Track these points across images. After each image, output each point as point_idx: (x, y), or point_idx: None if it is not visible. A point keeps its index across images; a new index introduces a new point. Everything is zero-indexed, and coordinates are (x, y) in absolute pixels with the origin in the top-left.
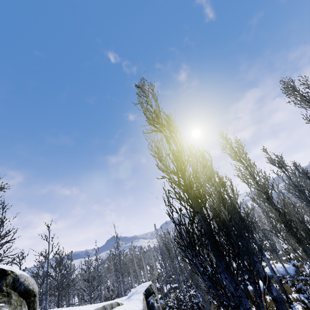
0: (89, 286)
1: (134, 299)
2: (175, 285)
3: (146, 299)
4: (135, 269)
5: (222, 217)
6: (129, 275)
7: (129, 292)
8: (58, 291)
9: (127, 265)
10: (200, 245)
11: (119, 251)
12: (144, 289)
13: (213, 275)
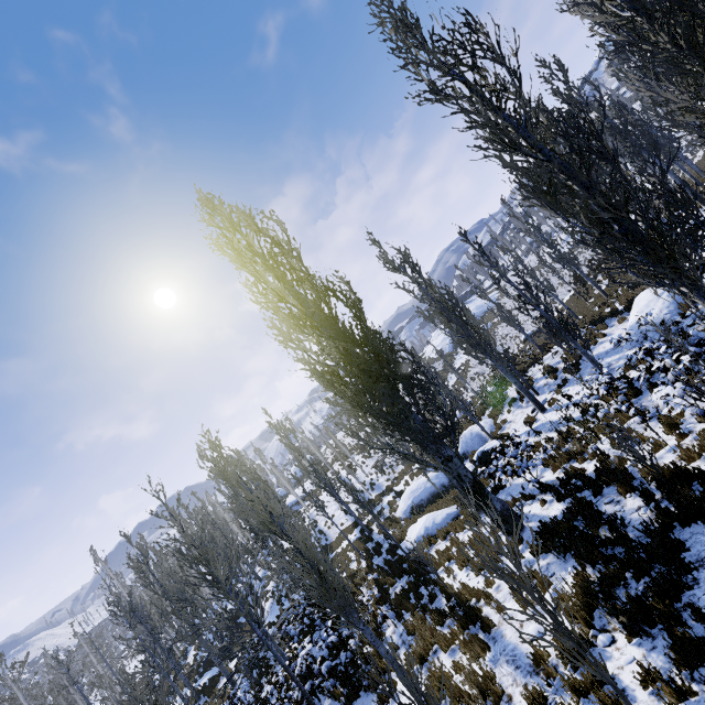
0: None
1: None
2: (204, 680)
3: None
4: None
5: None
6: None
7: None
8: None
9: None
10: None
11: None
12: None
13: None
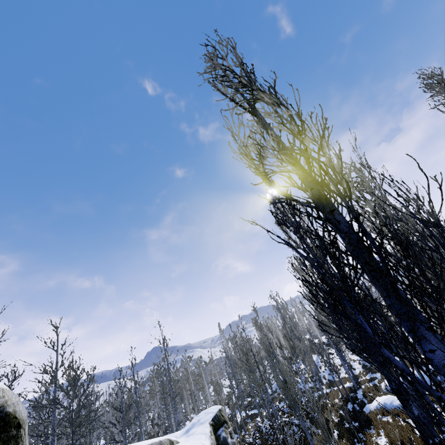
0: (123, 417)
1: (197, 433)
2: (252, 412)
3: (215, 433)
4: (192, 390)
5: (412, 224)
6: (182, 401)
7: (182, 426)
8: (72, 427)
9: (180, 383)
10: (374, 283)
11: (168, 363)
12: (211, 417)
13: (410, 345)
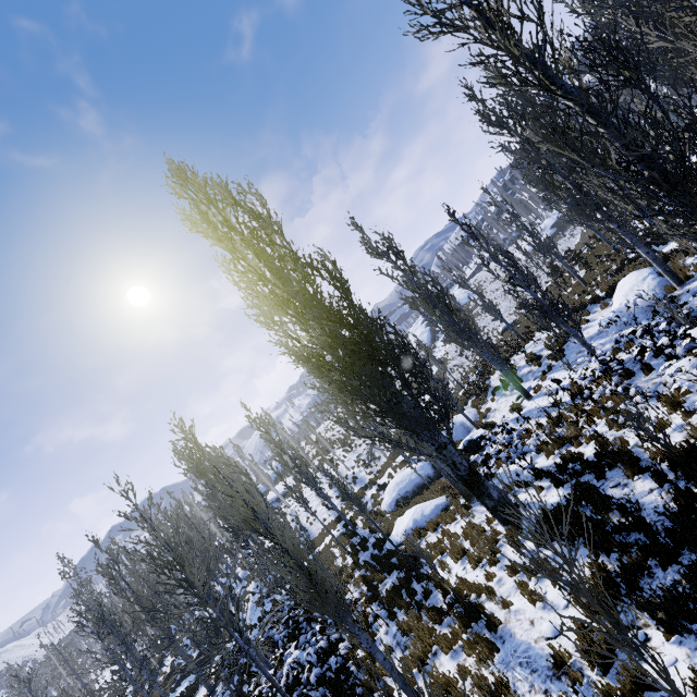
0: None
1: None
2: (181, 688)
3: None
4: None
5: None
6: None
7: None
8: None
9: None
10: None
11: None
12: None
13: None
